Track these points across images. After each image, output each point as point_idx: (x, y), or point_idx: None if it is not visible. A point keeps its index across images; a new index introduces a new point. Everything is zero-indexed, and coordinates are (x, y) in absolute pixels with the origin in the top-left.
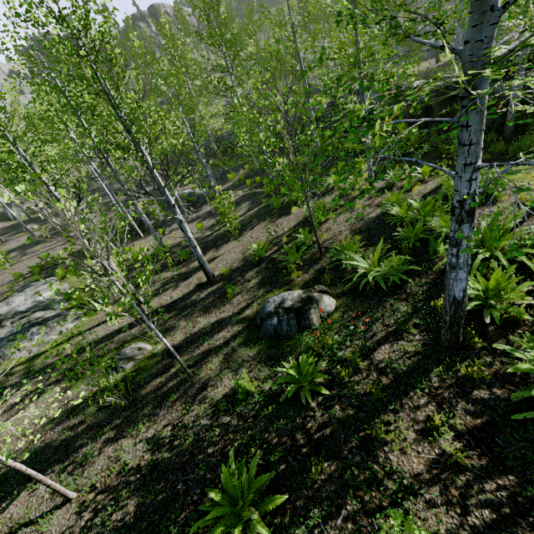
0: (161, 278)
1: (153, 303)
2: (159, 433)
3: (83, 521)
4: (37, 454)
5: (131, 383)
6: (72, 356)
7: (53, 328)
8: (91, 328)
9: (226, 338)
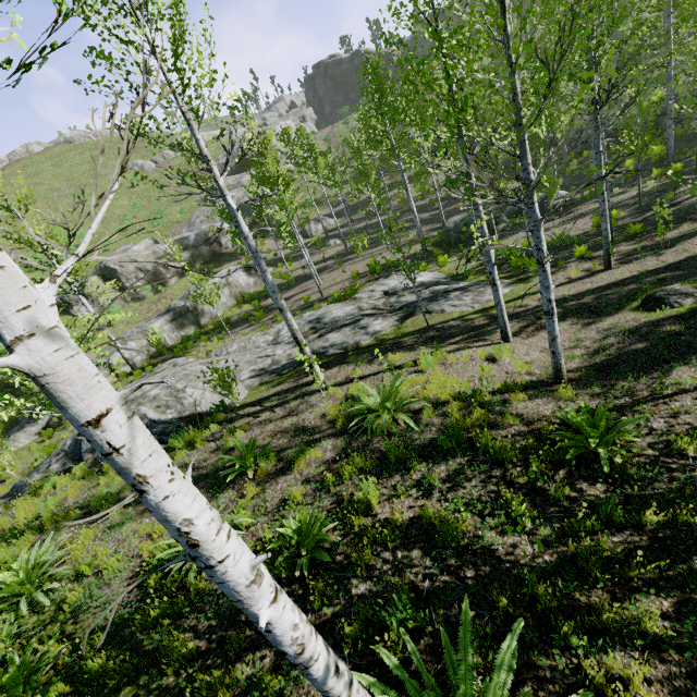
0: None
1: (633, 267)
2: None
3: None
4: (632, 353)
5: None
6: None
7: (482, 292)
8: None
9: None
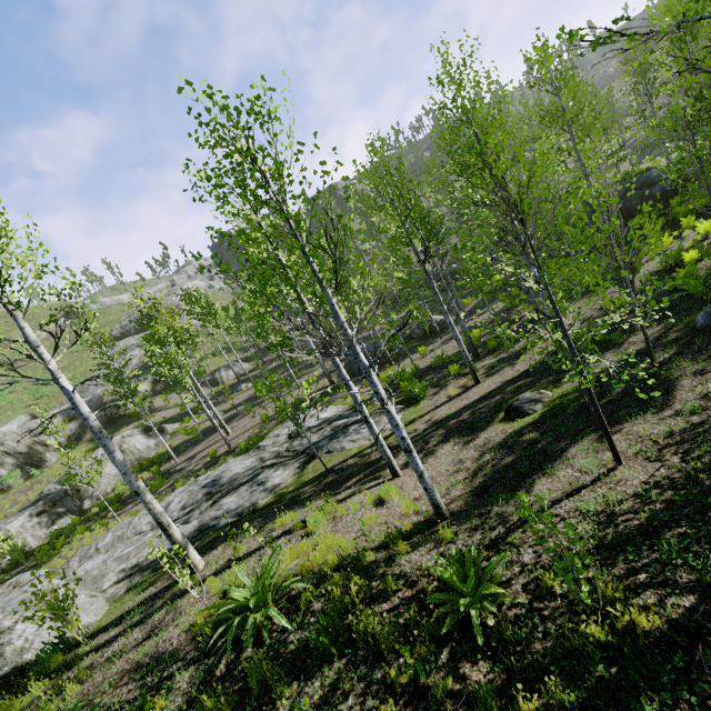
0: (478, 367)
1: (496, 379)
2: (684, 407)
3: (674, 461)
4: (503, 470)
5: (562, 413)
6: (434, 428)
7: (378, 421)
8: (431, 410)
9: (670, 352)
